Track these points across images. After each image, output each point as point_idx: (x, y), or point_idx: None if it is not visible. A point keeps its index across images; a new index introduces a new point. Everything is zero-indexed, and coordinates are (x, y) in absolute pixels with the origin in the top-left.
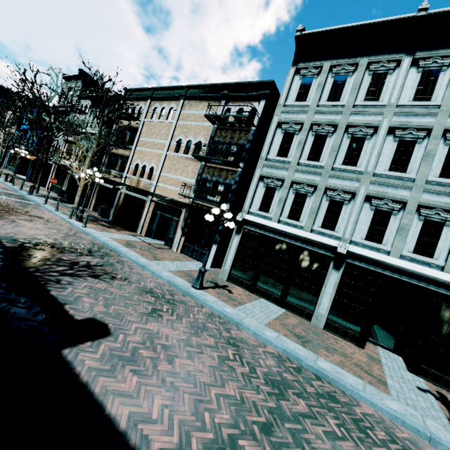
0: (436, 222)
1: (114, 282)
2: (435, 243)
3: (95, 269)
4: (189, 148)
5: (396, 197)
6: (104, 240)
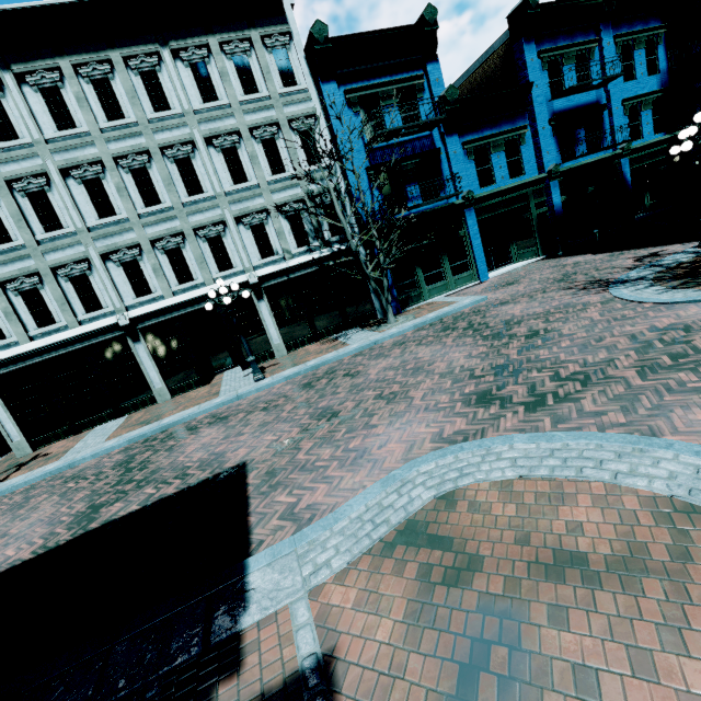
0: (175, 249)
1: None
2: (187, 267)
3: None
4: None
5: (129, 243)
6: None
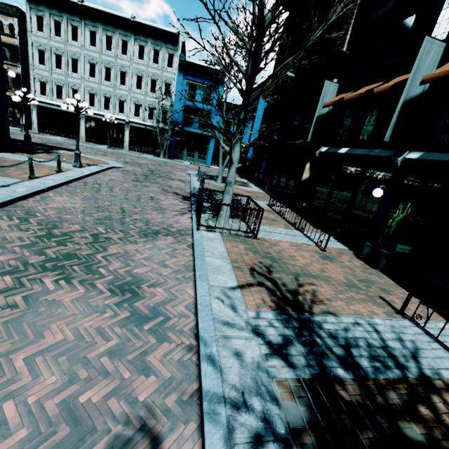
0: (108, 98)
1: None
2: (109, 105)
3: None
4: None
5: (94, 88)
6: None
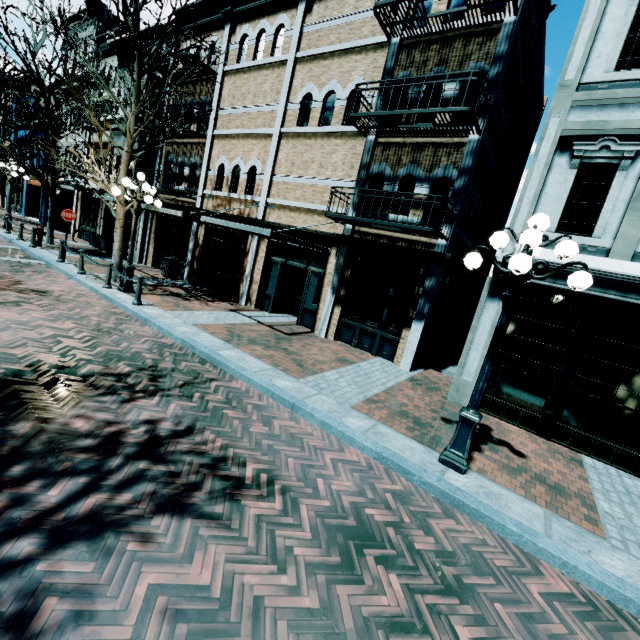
0: None
1: (245, 513)
2: None
3: (174, 457)
4: (330, 110)
5: None
6: (183, 335)
